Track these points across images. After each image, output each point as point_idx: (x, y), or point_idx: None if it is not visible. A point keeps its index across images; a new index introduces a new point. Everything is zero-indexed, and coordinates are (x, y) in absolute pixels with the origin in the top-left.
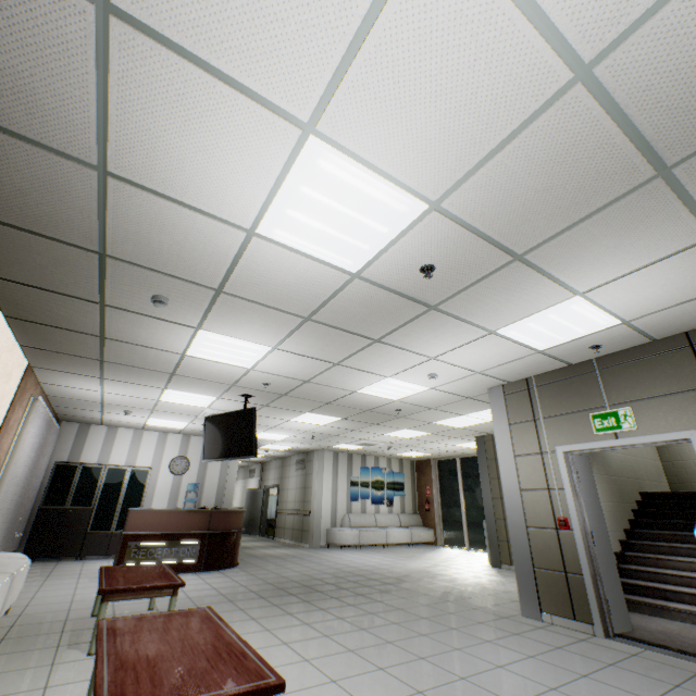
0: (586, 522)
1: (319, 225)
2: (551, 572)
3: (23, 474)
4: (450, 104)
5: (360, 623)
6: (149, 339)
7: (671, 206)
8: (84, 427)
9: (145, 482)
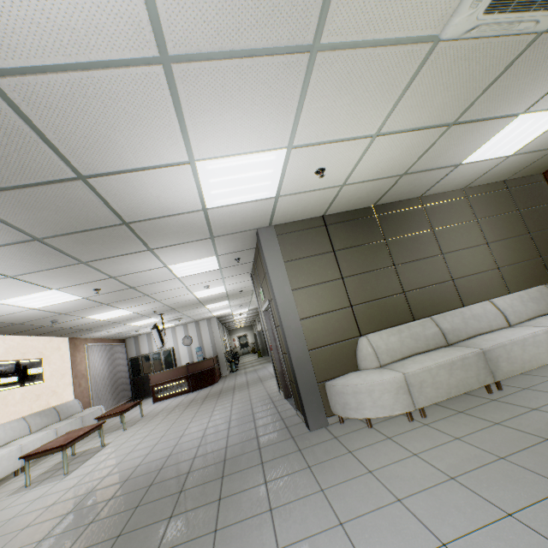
0: (278, 346)
1: (43, 302)
2: (277, 371)
3: (105, 373)
4: (4, 289)
5: (201, 410)
6: (81, 323)
7: (111, 259)
8: (136, 338)
9: (171, 355)
